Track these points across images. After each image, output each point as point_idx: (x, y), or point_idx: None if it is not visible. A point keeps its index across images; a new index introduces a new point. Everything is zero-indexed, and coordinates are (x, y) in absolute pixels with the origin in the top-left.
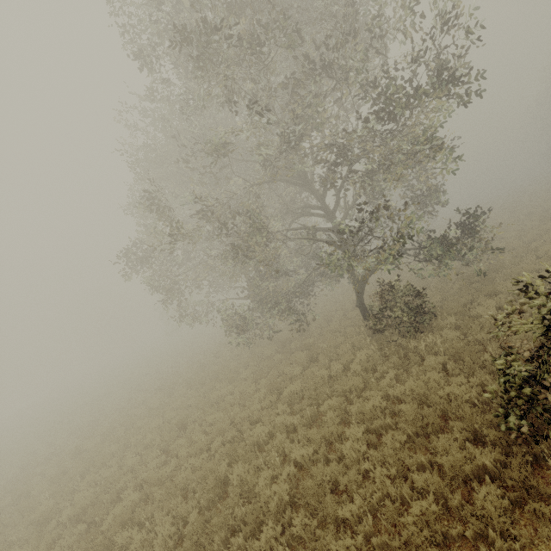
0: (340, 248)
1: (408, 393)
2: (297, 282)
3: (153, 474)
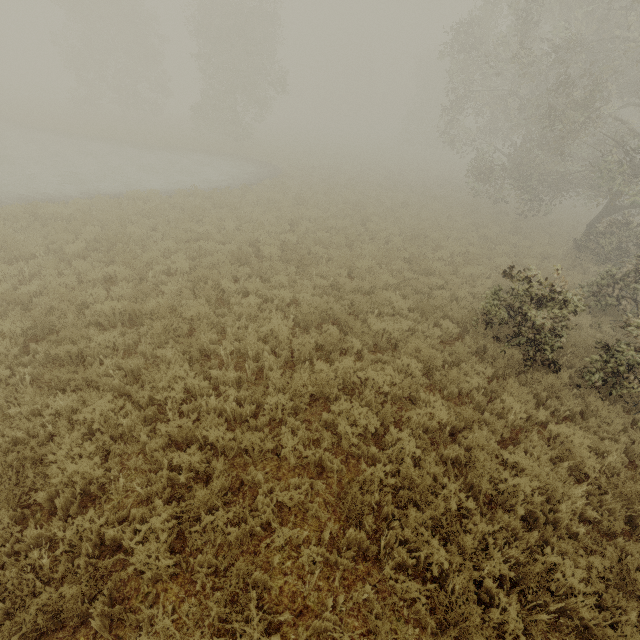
0: (632, 166)
1: (551, 274)
2: (563, 172)
3: (389, 211)
